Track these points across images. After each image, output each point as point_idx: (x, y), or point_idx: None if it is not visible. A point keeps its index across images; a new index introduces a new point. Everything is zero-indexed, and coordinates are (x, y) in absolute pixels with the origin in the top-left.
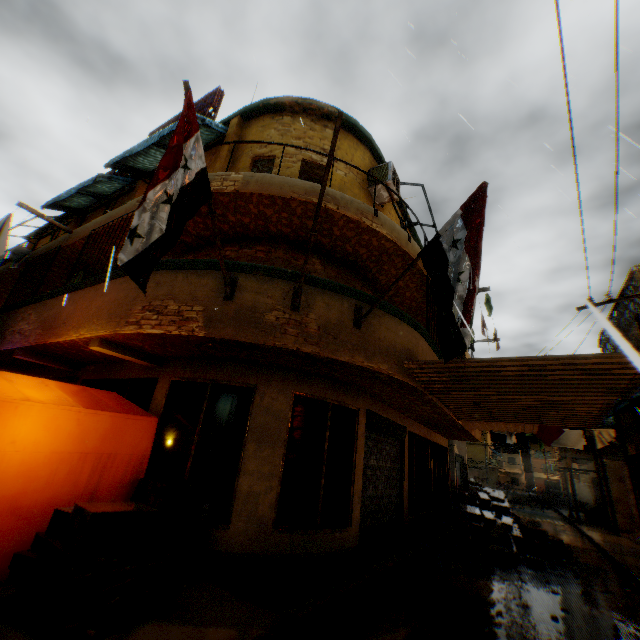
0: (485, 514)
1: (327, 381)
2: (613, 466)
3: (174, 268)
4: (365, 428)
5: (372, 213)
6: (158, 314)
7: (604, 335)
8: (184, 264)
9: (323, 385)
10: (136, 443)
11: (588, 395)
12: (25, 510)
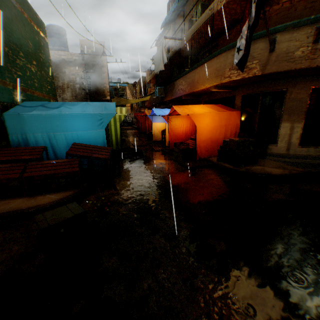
0: None
1: None
2: None
3: None
4: None
5: None
6: (236, 70)
7: None
8: None
9: None
10: (235, 121)
11: None
12: (213, 141)
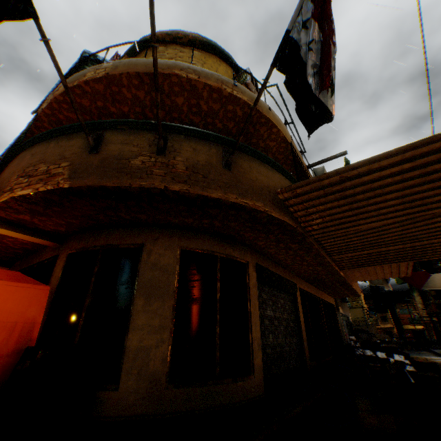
0: (378, 355)
1: (212, 236)
2: None
3: (47, 138)
4: (256, 280)
5: (232, 84)
6: (30, 177)
7: None
8: (55, 132)
9: (209, 240)
10: (22, 311)
11: None
12: None
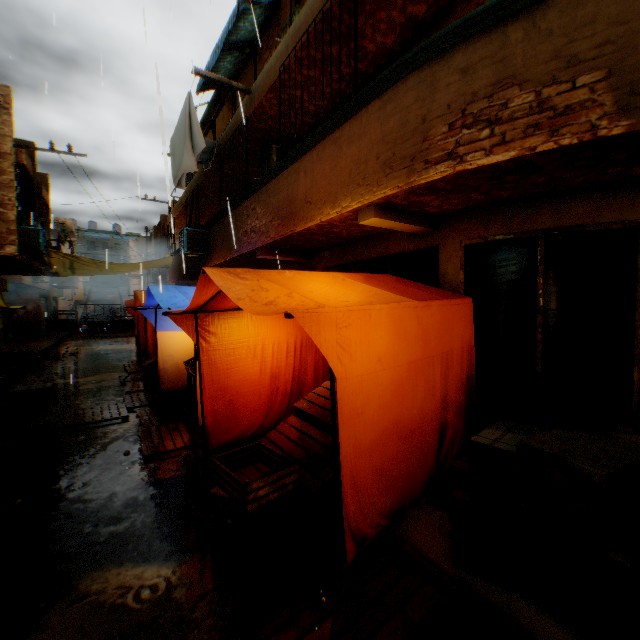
0: None
1: None
2: None
3: (496, 21)
4: None
5: None
6: (489, 126)
7: None
8: None
9: None
10: (461, 334)
11: None
12: (405, 431)
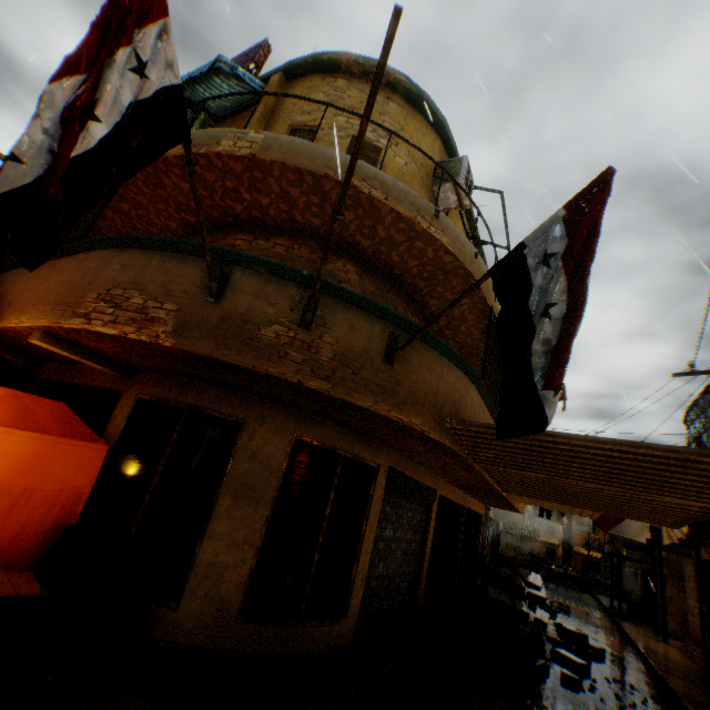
0: (517, 603)
1: (342, 426)
2: (671, 560)
3: (149, 247)
4: (384, 490)
5: (432, 213)
6: (116, 307)
7: (693, 410)
8: (163, 244)
9: (335, 431)
10: (70, 476)
11: (692, 499)
12: None
